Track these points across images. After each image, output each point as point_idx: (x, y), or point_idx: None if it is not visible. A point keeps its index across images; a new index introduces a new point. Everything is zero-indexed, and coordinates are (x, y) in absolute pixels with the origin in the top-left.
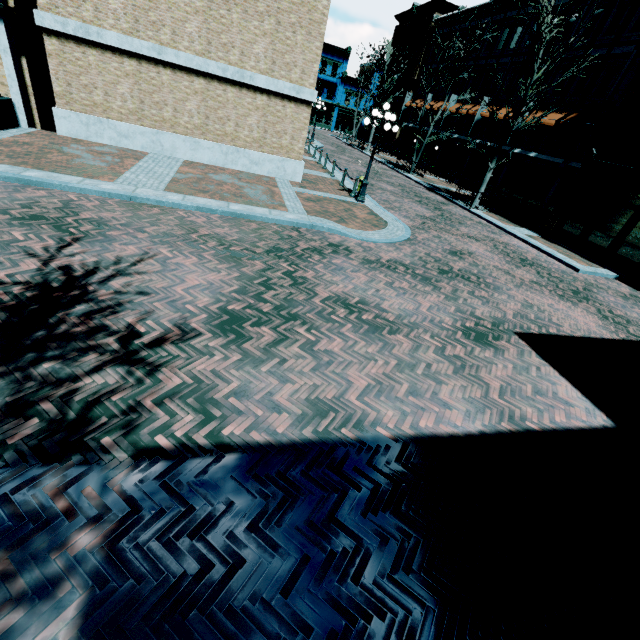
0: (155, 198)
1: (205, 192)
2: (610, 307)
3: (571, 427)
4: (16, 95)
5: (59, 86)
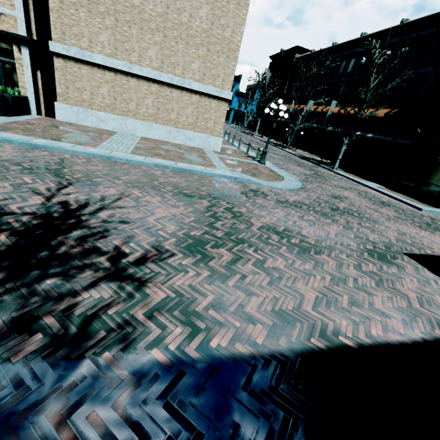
0: (125, 158)
1: (158, 155)
2: None
3: None
4: (31, 94)
5: (60, 89)
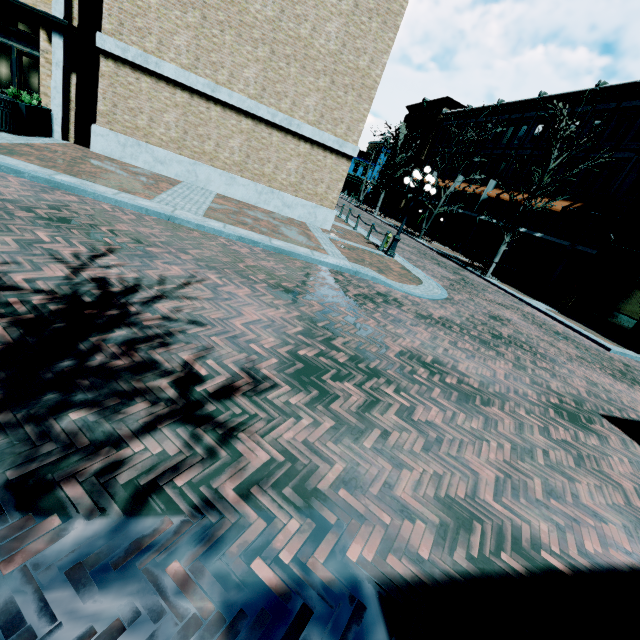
0: (196, 221)
1: (244, 224)
2: None
3: None
4: (57, 107)
5: (104, 105)
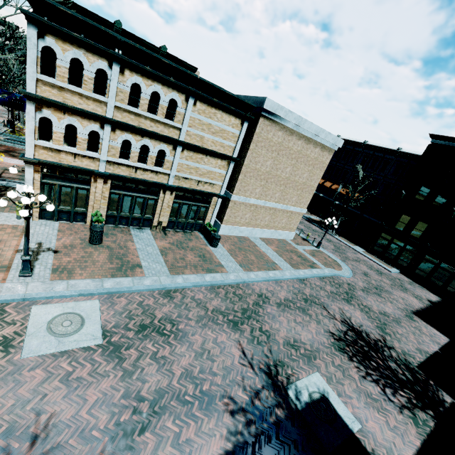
0: (302, 276)
1: (297, 264)
2: (412, 291)
3: (446, 342)
4: (212, 223)
5: (226, 217)
